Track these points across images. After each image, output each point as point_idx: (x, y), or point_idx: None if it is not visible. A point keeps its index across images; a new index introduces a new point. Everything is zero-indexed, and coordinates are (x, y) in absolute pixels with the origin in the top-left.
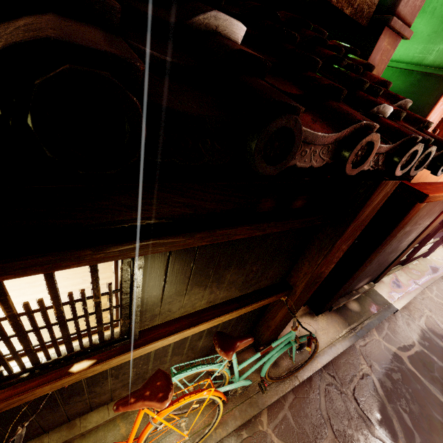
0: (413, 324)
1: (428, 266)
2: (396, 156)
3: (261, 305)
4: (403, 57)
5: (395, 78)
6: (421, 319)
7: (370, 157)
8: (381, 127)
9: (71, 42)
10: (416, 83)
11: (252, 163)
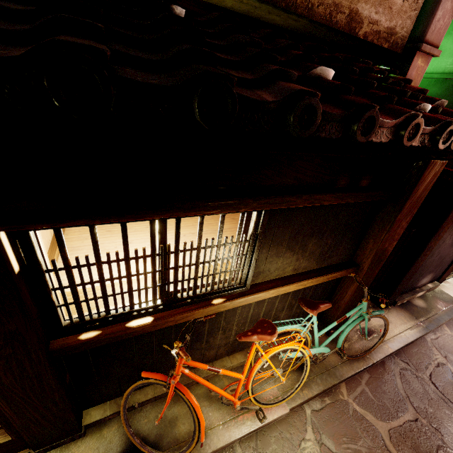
0: None
1: None
2: (438, 135)
3: (334, 278)
4: (436, 70)
5: (431, 86)
6: None
7: (418, 134)
8: (424, 117)
9: (305, 89)
10: (451, 88)
11: (354, 135)
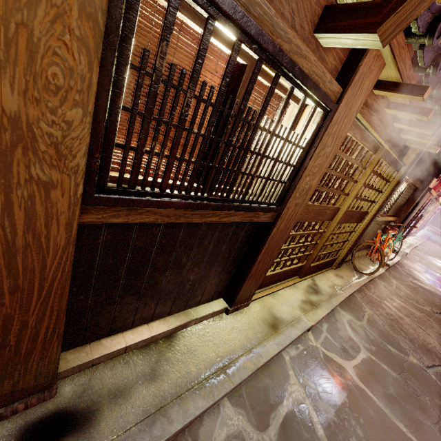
0: (415, 260)
1: (407, 242)
2: None
3: (395, 220)
4: None
5: None
6: (416, 259)
7: None
8: None
9: None
10: None
11: None
